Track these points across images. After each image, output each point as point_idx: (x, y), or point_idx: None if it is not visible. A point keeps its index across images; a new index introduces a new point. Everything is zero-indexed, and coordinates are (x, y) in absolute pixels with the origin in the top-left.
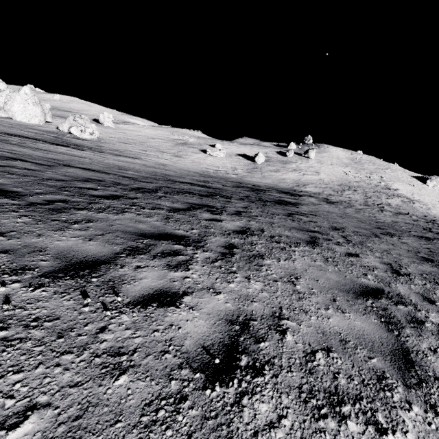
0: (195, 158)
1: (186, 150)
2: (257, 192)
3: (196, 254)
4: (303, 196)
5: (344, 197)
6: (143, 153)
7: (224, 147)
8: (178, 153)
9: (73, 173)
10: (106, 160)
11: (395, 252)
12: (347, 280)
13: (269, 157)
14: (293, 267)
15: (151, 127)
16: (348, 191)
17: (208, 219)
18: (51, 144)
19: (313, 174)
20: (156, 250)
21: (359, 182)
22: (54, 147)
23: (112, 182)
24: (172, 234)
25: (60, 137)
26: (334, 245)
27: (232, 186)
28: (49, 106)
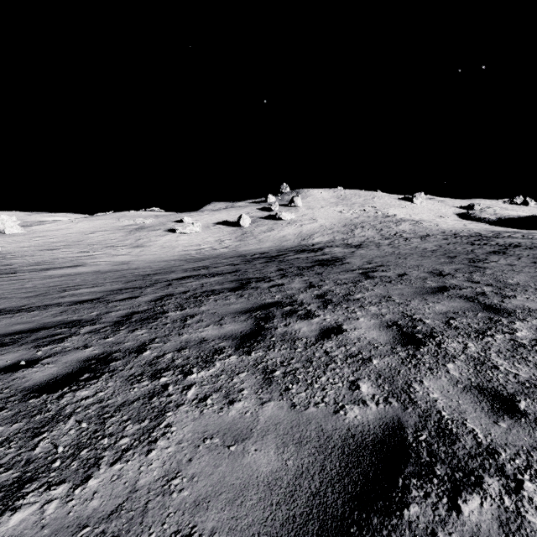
0: (164, 242)
1: (146, 236)
2: (278, 260)
3: None
4: (324, 249)
5: (358, 237)
6: (84, 256)
7: (195, 219)
8: (137, 243)
9: None
10: (28, 283)
11: None
12: None
13: (254, 217)
14: None
15: (83, 219)
16: (357, 230)
17: (319, 334)
18: None
19: (310, 222)
20: None
21: (358, 217)
22: None
23: (64, 324)
24: (362, 440)
25: None
26: (511, 301)
27: (243, 263)
28: None
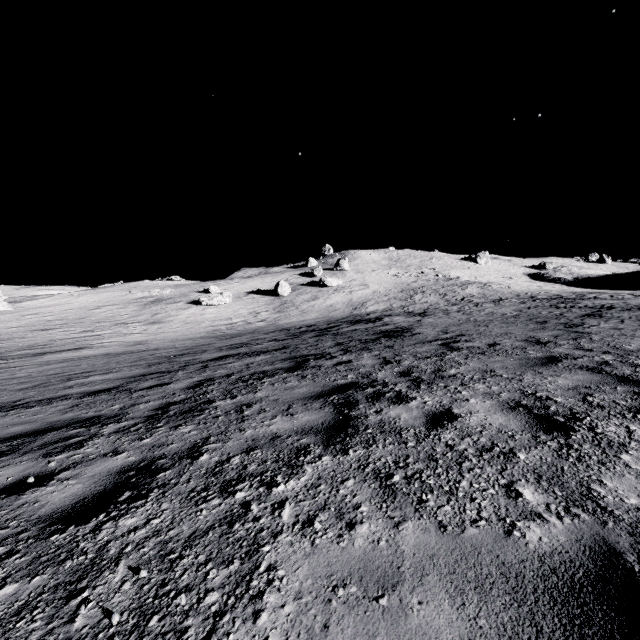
0: (187, 317)
1: (165, 309)
2: (332, 333)
3: None
4: (382, 318)
5: (420, 303)
6: (88, 336)
7: (223, 288)
8: (153, 318)
9: None
10: (20, 372)
11: None
12: None
13: (294, 283)
14: None
15: (86, 291)
16: (417, 295)
17: (428, 422)
18: None
19: (361, 288)
20: None
21: (416, 281)
22: None
23: (79, 423)
24: (571, 577)
25: None
26: None
27: (289, 338)
28: None
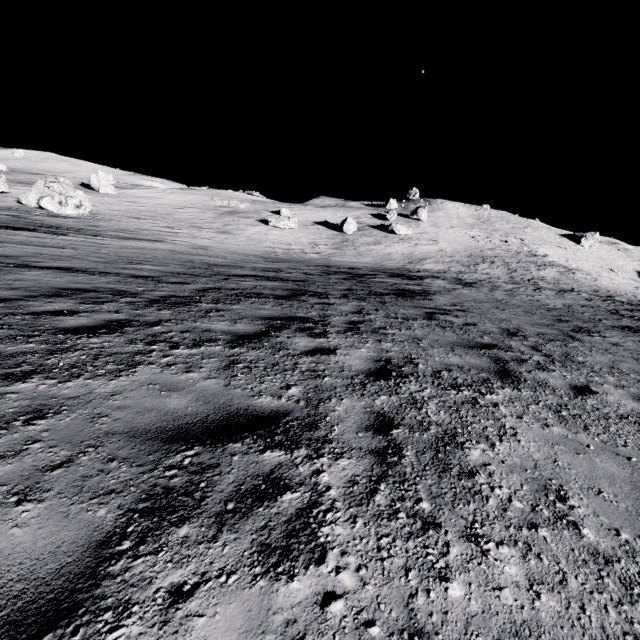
0: (253, 234)
1: (236, 222)
2: (360, 279)
3: (322, 475)
4: (426, 278)
5: (480, 273)
6: (168, 231)
7: (294, 213)
8: (224, 228)
9: (30, 280)
10: (104, 249)
11: (625, 366)
12: (639, 470)
13: (363, 223)
14: (530, 459)
15: (177, 190)
16: (484, 264)
17: (308, 350)
18: (2, 228)
19: (429, 243)
20: (219, 490)
21: (493, 249)
22: (8, 233)
23: (112, 292)
24: (249, 413)
25: (22, 216)
26: (540, 373)
27: (319, 274)
28: (4, 168)
